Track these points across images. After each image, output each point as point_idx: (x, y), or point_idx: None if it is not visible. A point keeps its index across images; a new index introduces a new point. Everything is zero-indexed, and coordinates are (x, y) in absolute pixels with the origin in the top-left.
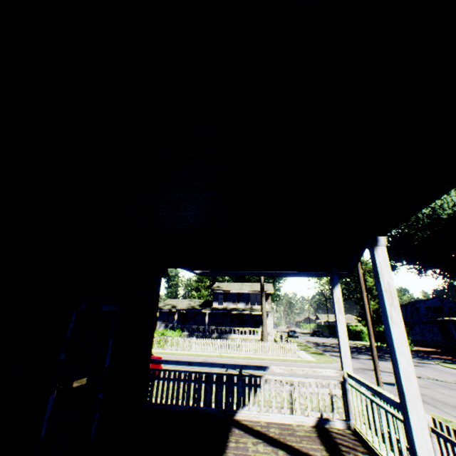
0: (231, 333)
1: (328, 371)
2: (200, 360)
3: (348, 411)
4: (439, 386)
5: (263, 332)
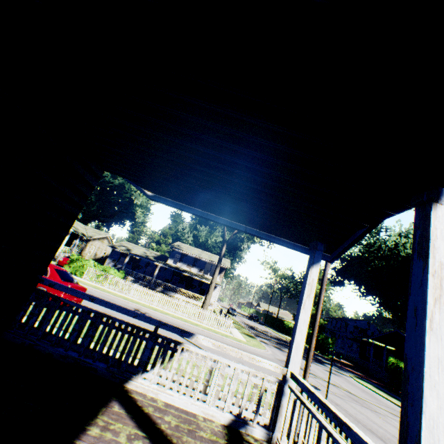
0: (175, 292)
1: (268, 363)
2: (133, 306)
3: (275, 419)
4: (352, 400)
5: (206, 300)
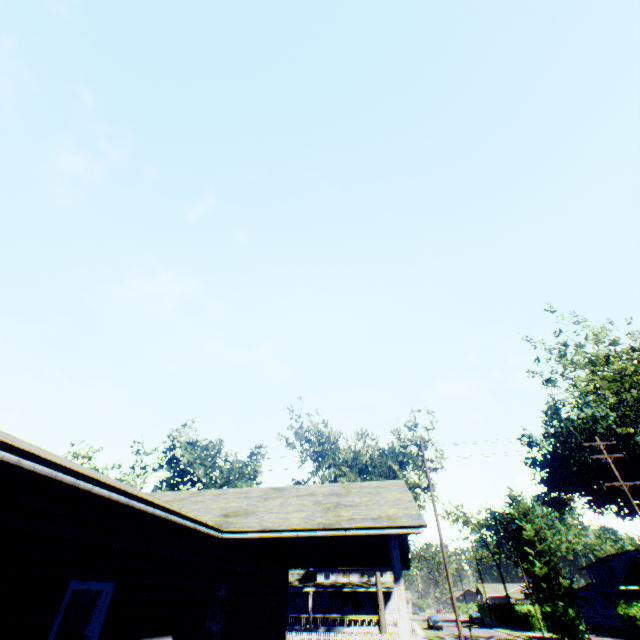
0: (344, 625)
1: None
2: None
3: None
4: None
5: (381, 619)
